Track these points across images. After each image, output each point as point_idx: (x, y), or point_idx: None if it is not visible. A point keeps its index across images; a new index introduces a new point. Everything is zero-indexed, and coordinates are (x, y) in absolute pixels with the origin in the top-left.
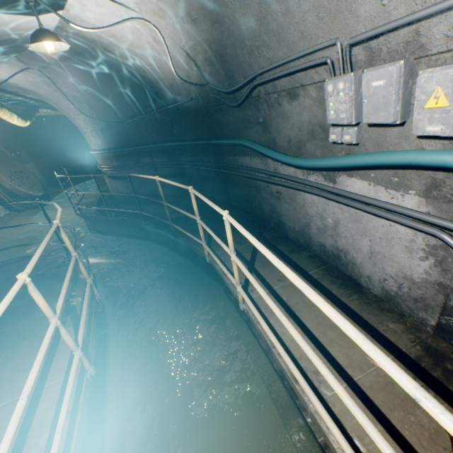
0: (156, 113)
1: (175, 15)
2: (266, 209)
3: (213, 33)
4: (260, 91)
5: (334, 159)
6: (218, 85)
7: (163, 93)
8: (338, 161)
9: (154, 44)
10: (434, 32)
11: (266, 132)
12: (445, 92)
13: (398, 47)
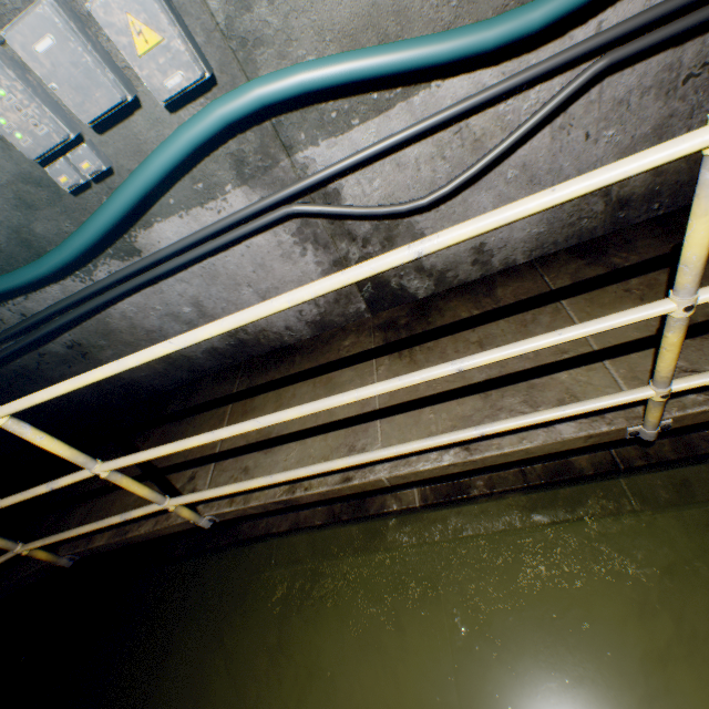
0: None
1: None
2: (84, 392)
3: None
4: None
5: (103, 212)
6: None
7: None
8: (112, 209)
9: None
10: None
11: None
12: (143, 20)
13: None
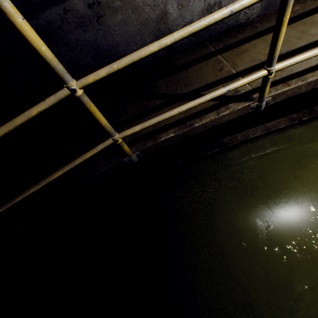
0: None
1: None
2: (89, 62)
3: None
4: None
5: None
6: None
7: None
8: None
9: None
10: None
11: None
12: None
13: None
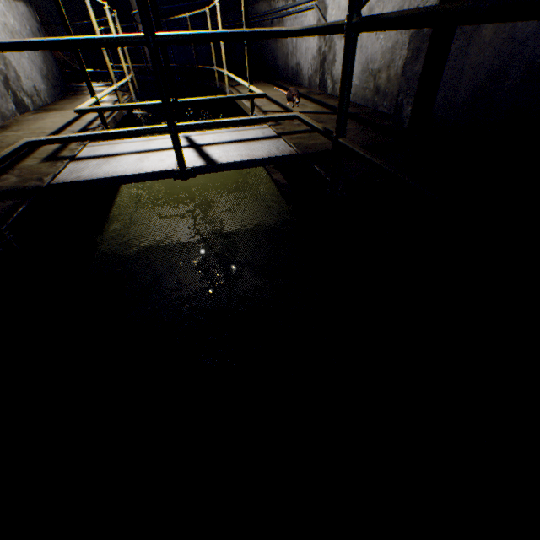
0: None
1: None
2: (270, 58)
3: None
4: None
5: None
6: None
7: None
8: None
9: None
10: None
11: None
12: None
13: None
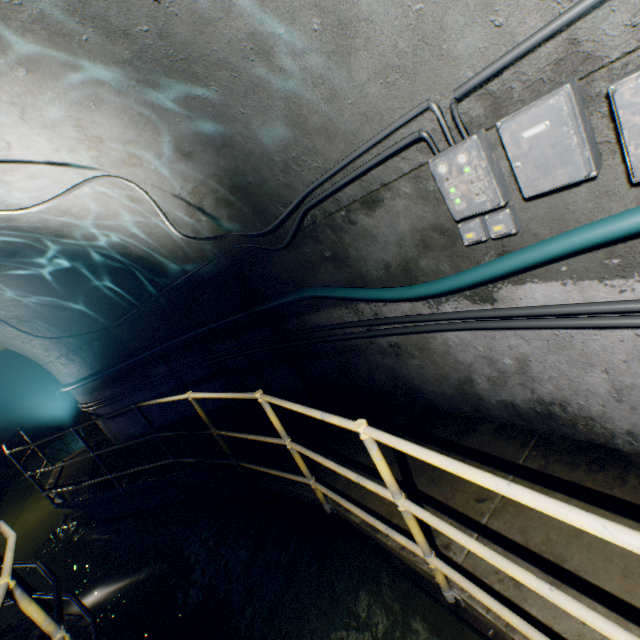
0: (157, 298)
1: (157, 156)
2: (381, 378)
3: (221, 162)
4: (314, 216)
5: (487, 266)
6: (245, 228)
7: (163, 267)
8: (498, 267)
9: (133, 206)
10: (606, 29)
11: (342, 266)
12: None
13: (541, 73)
